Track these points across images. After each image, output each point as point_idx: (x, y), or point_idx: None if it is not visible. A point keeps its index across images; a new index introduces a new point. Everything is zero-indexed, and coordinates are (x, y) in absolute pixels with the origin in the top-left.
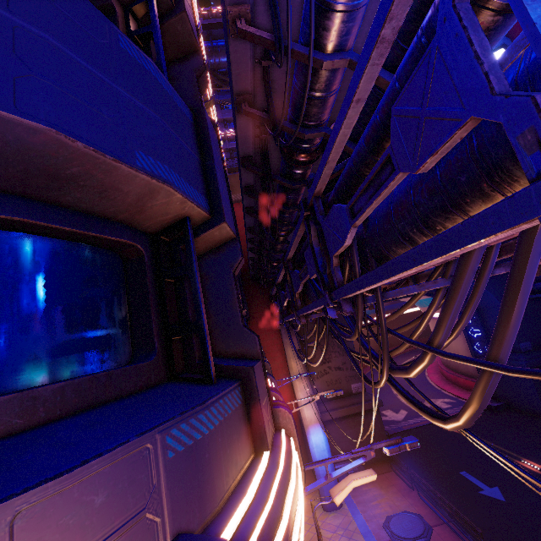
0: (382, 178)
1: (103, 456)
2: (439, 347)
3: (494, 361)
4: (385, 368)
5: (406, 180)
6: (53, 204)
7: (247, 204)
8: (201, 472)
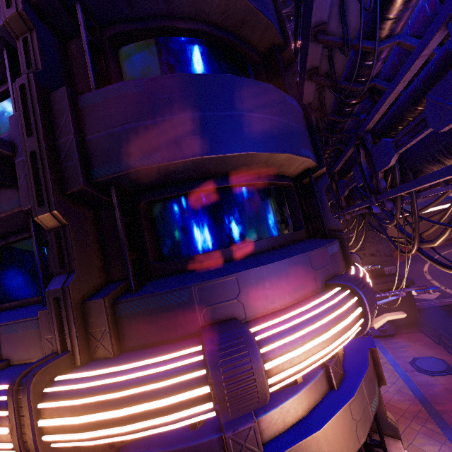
0: (419, 128)
1: (318, 248)
2: None
3: None
4: (416, 241)
5: None
6: (274, 174)
7: None
8: (336, 262)
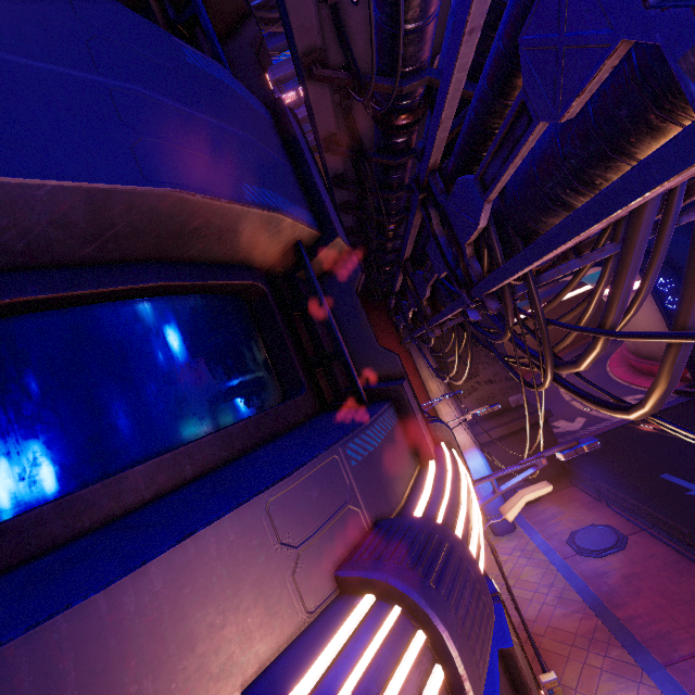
0: (517, 133)
1: (307, 465)
2: (612, 328)
3: (682, 331)
4: (549, 365)
5: (549, 125)
6: (181, 261)
7: (339, 199)
8: (380, 476)
